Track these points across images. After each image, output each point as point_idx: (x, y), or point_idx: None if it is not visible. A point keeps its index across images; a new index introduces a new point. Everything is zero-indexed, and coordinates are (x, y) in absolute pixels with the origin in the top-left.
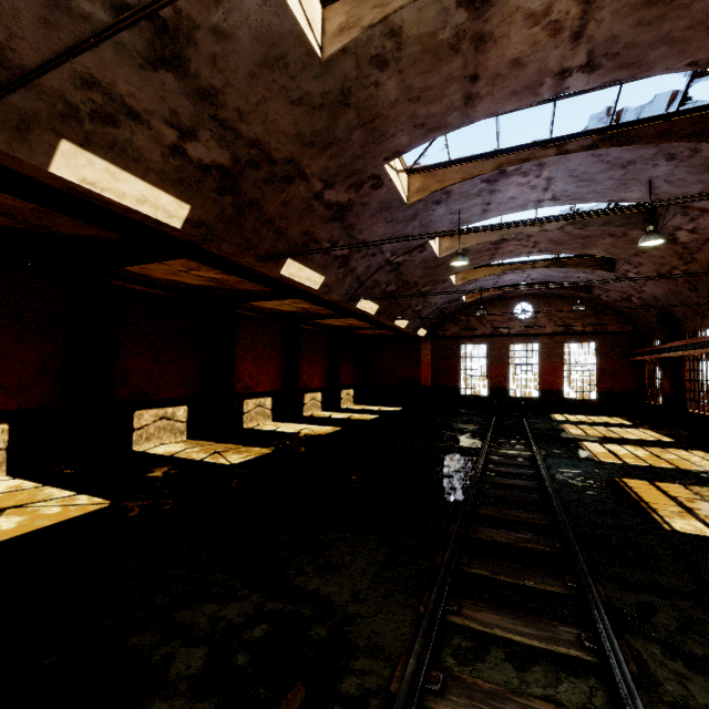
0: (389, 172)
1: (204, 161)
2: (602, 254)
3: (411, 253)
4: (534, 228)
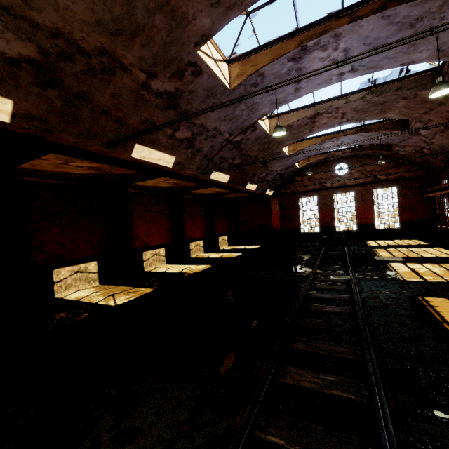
0: (204, 59)
1: (8, 54)
2: (397, 116)
3: (245, 132)
4: (340, 101)
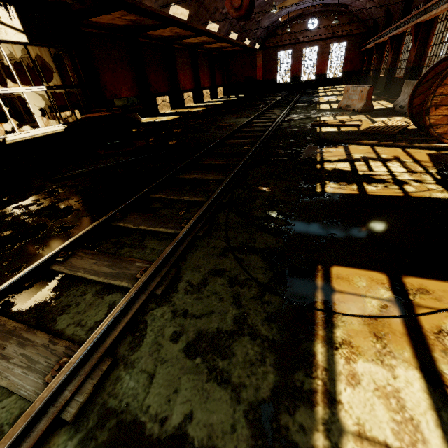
0: None
1: None
2: None
3: None
4: None
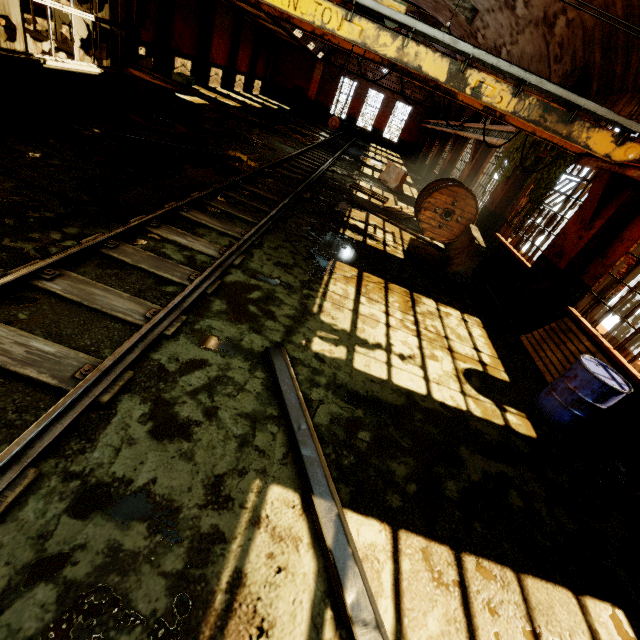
0: None
1: None
2: None
3: None
4: None
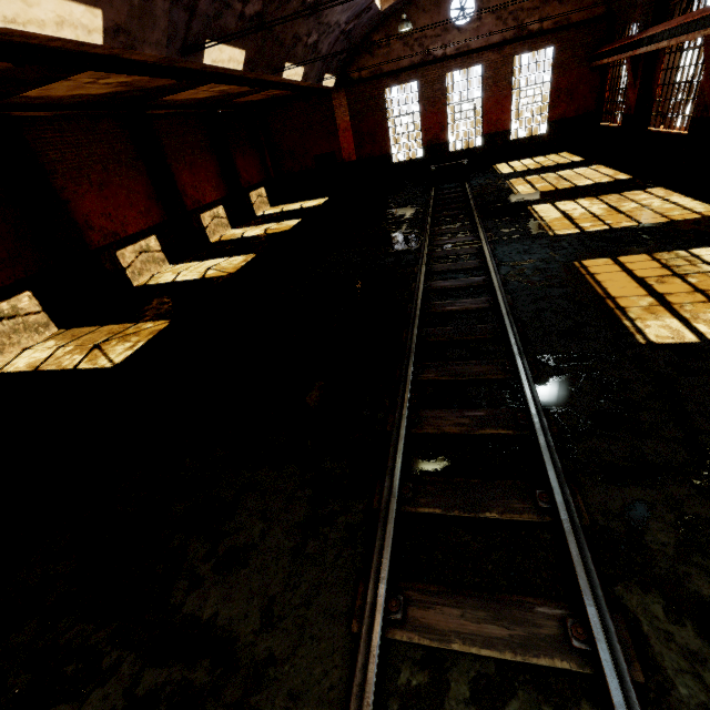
0: None
1: None
2: None
3: None
4: None
